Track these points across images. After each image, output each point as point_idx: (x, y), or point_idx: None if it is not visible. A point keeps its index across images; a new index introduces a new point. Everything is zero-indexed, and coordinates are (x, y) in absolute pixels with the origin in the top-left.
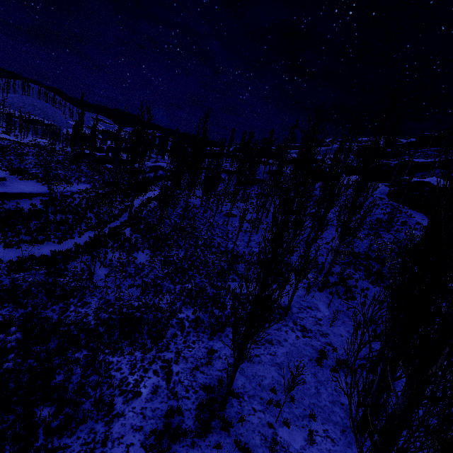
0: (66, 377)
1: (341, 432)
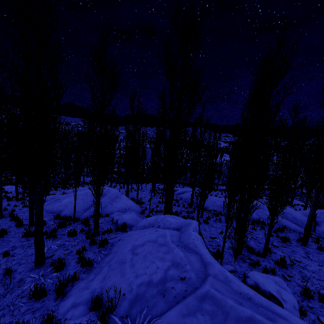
0: None
1: None
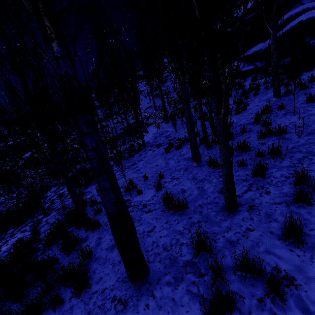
0: None
1: (184, 171)
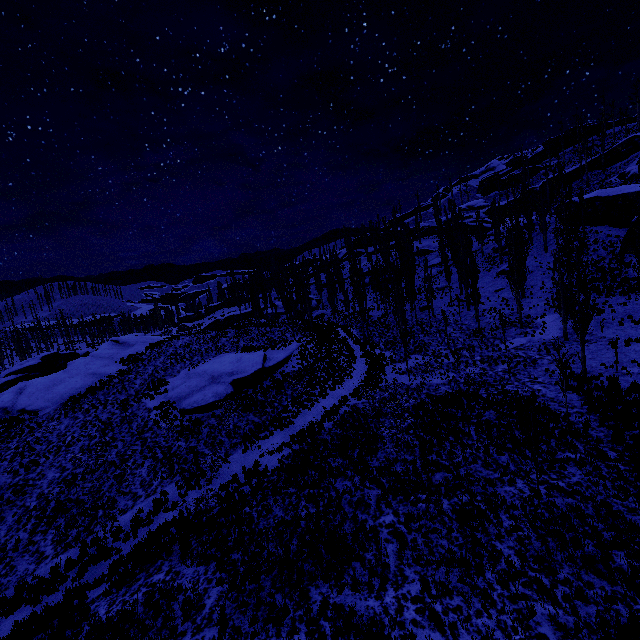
0: (497, 398)
1: None
